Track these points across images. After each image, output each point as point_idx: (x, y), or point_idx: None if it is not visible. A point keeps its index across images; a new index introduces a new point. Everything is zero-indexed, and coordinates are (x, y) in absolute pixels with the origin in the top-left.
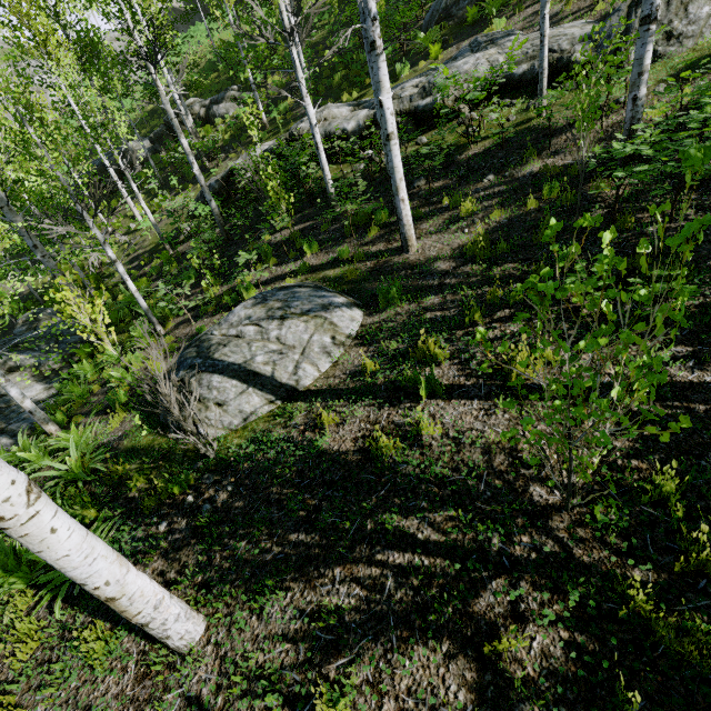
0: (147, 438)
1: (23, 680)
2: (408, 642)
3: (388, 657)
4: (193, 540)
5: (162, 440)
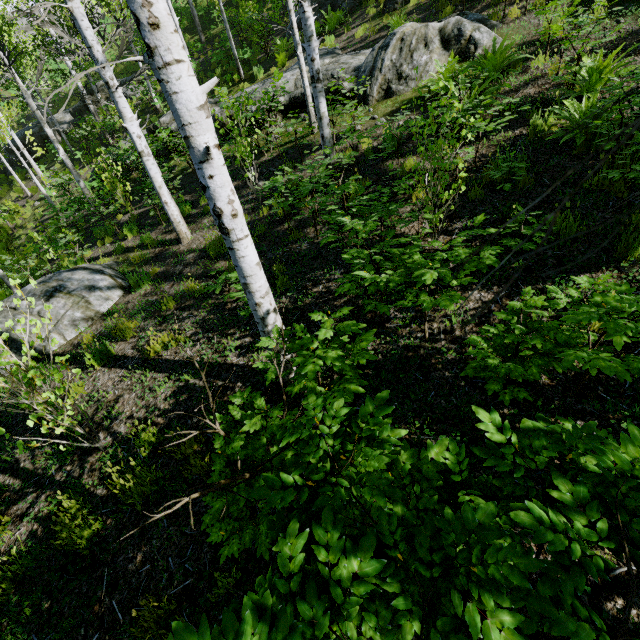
0: None
1: None
2: None
3: None
4: None
5: None
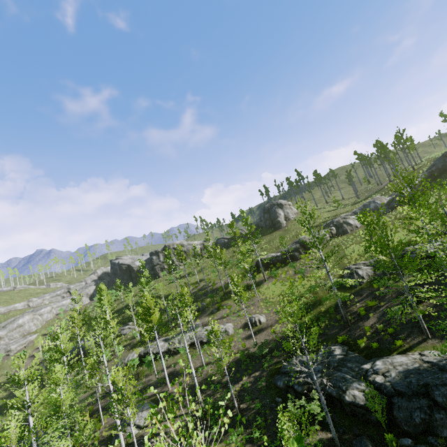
0: None
1: None
2: None
3: None
4: None
5: (114, 446)
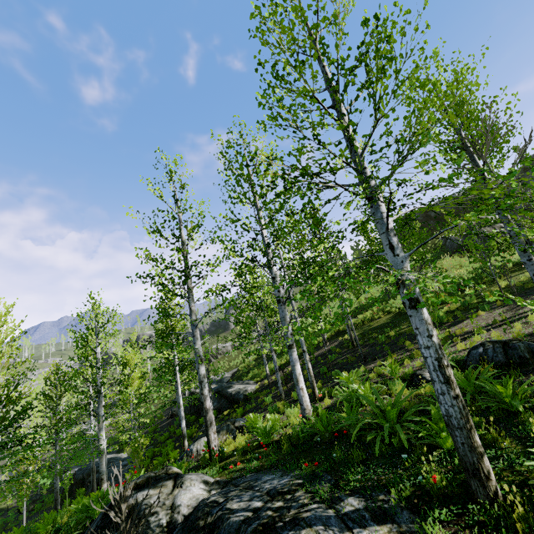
0: None
1: None
2: None
3: None
4: None
5: None
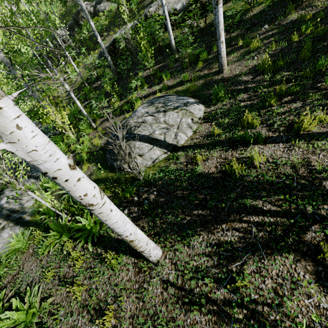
0: (103, 174)
1: (81, 275)
2: (271, 255)
3: (262, 261)
4: (143, 216)
5: (112, 174)
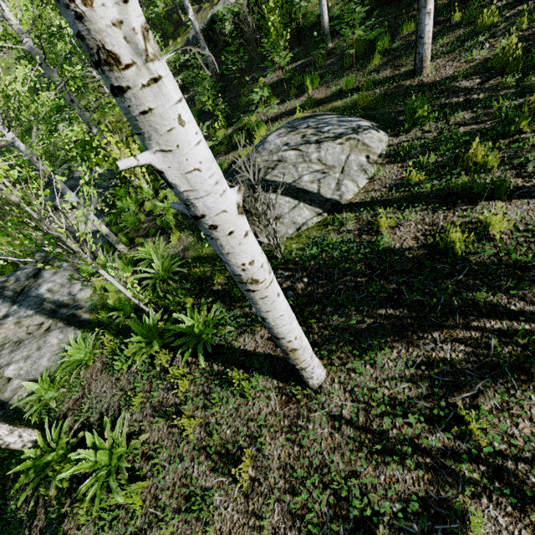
0: (208, 249)
1: (189, 403)
2: (528, 383)
3: (511, 392)
4: None
5: None
